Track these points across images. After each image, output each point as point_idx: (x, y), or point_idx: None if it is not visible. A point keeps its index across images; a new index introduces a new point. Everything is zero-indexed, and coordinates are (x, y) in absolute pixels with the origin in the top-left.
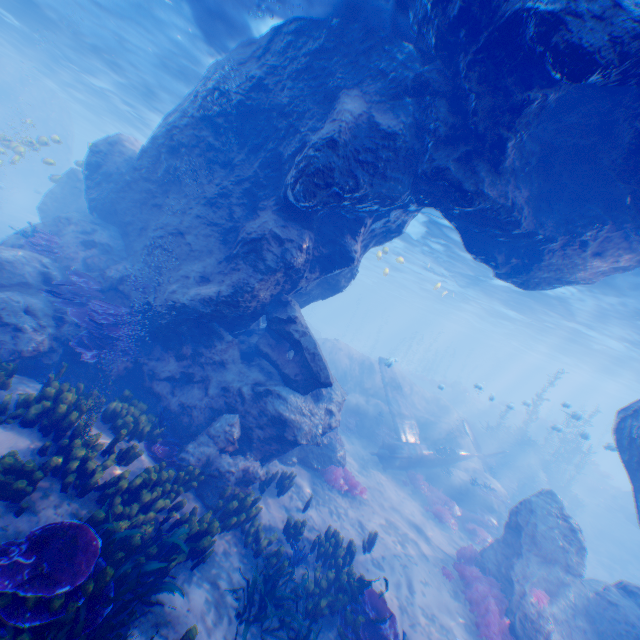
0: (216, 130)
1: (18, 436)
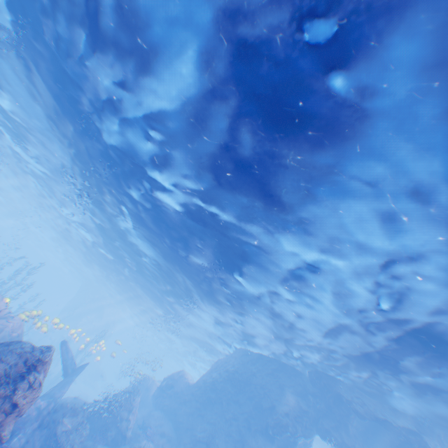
0: (233, 384)
1: None
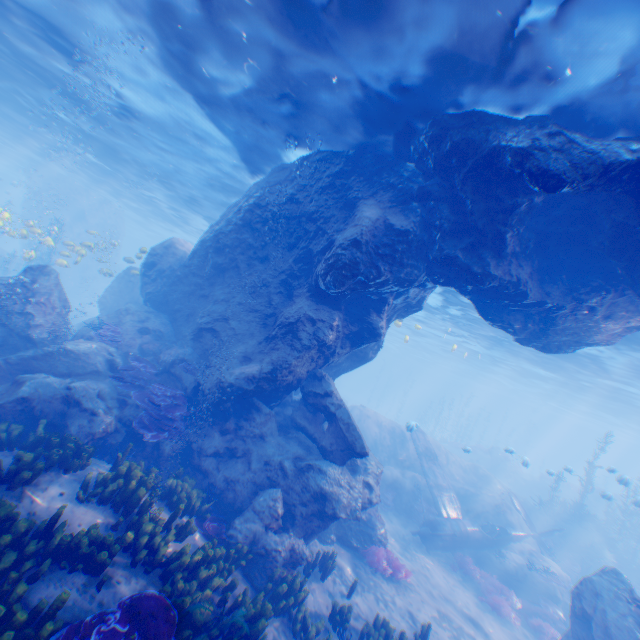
0: (255, 233)
1: (95, 512)
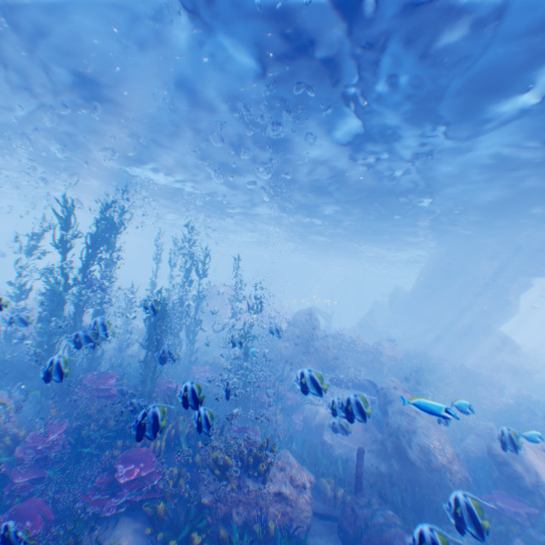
0: (437, 277)
1: None
